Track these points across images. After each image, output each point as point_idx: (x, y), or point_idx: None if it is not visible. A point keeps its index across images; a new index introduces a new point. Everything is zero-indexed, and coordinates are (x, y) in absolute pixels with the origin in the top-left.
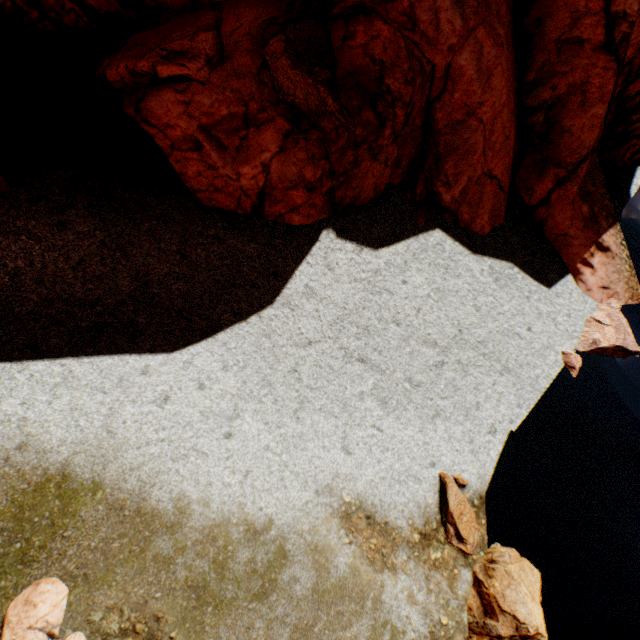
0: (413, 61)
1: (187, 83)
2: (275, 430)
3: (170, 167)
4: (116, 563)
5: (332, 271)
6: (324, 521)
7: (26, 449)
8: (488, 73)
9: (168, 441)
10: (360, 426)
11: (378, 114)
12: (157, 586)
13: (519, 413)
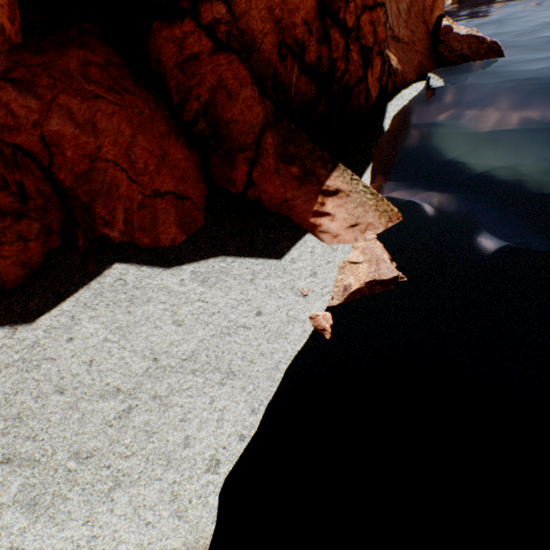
0: None
1: None
2: None
3: None
4: None
5: None
6: None
7: None
8: (91, 122)
9: None
10: None
11: None
12: None
13: (255, 421)
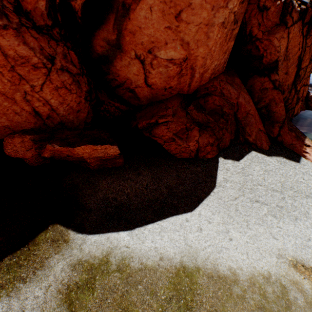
0: (228, 103)
1: (166, 123)
2: (245, 234)
3: (164, 148)
4: (224, 302)
5: (228, 171)
6: (288, 269)
7: (163, 259)
8: (248, 102)
9: (211, 245)
10: (272, 227)
11: (224, 119)
12: (245, 310)
13: None
